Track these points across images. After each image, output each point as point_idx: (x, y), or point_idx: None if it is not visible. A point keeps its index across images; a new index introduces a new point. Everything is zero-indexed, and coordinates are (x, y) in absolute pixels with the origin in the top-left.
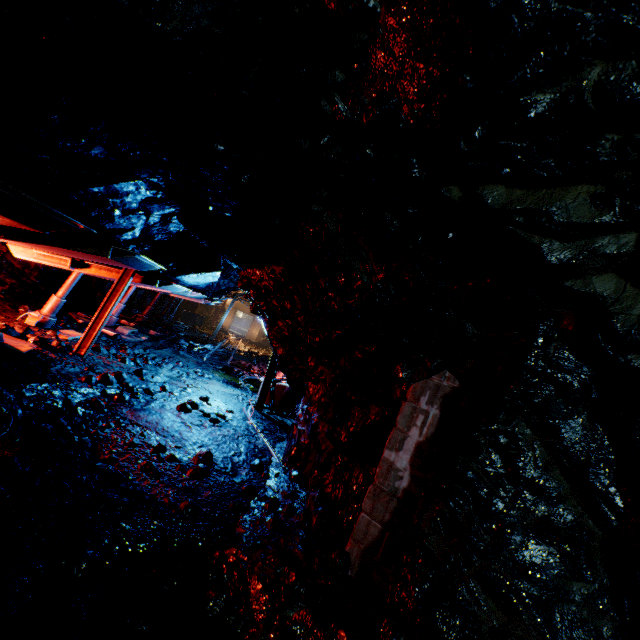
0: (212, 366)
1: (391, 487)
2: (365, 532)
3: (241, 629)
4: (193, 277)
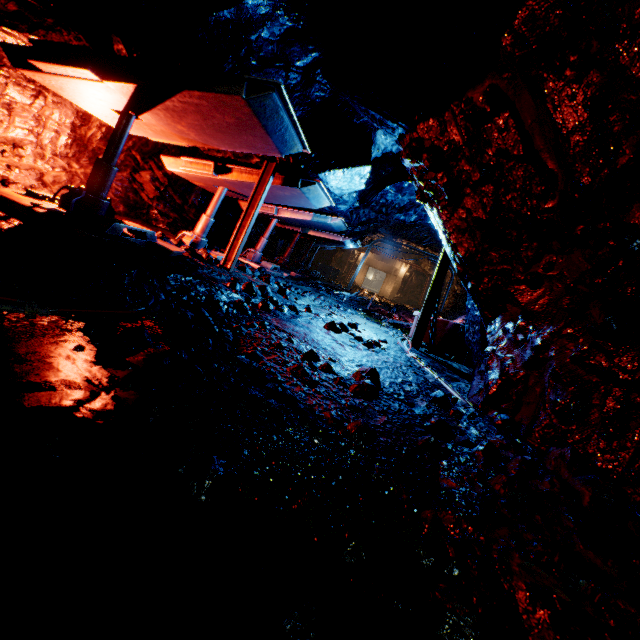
0: (352, 307)
1: None
2: None
3: None
4: (337, 176)
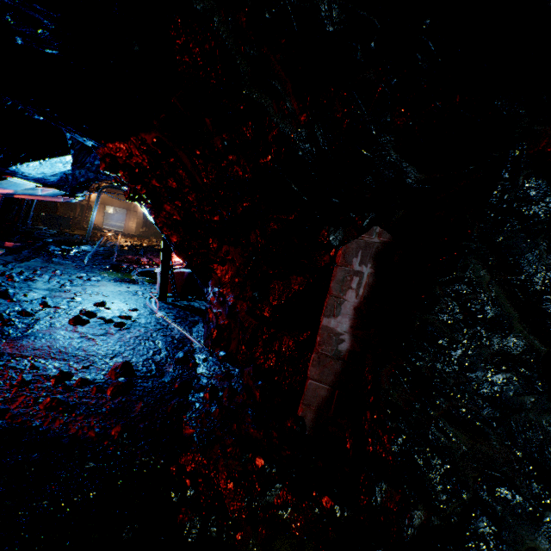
0: (97, 267)
1: (335, 351)
2: (315, 396)
3: (226, 537)
4: (34, 166)
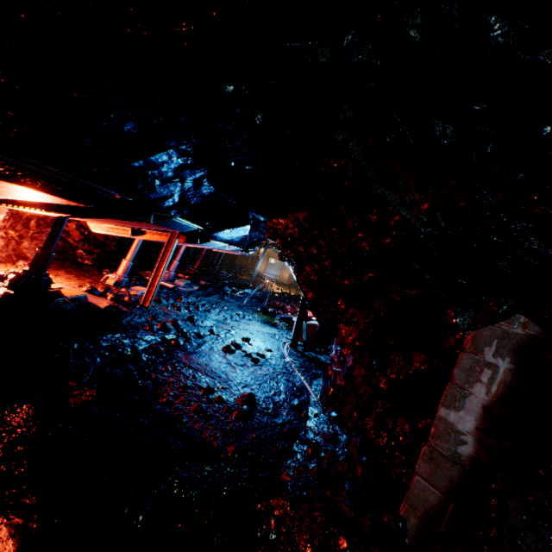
0: (251, 308)
1: (452, 452)
2: (422, 498)
3: None
4: (227, 233)
